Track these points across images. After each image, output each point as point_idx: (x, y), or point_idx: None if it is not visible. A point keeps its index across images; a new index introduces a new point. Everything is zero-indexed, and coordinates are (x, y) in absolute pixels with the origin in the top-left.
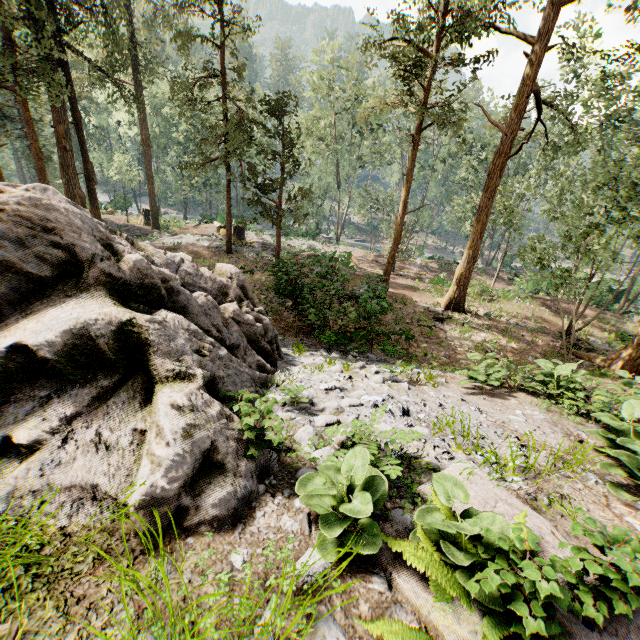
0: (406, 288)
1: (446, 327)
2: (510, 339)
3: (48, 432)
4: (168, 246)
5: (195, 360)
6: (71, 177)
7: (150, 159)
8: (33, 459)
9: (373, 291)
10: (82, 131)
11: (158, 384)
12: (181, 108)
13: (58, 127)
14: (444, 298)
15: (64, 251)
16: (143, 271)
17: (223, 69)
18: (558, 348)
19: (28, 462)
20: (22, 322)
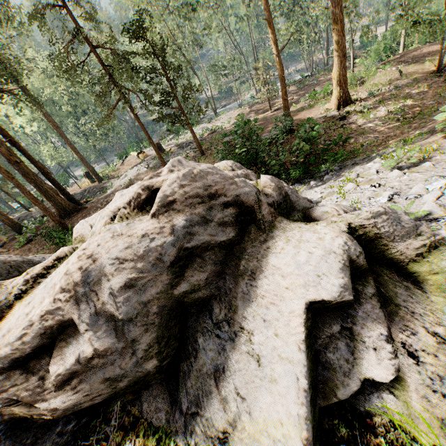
0: (294, 114)
1: (351, 120)
2: (404, 99)
3: (394, 358)
4: (125, 185)
5: (426, 226)
6: (35, 179)
7: (65, 136)
8: (412, 387)
9: (284, 128)
10: (17, 143)
11: (411, 265)
12: (54, 87)
13: (2, 150)
14: (331, 102)
15: (232, 206)
16: (278, 186)
17: (77, 25)
18: (441, 84)
19: (413, 392)
20: (261, 284)
